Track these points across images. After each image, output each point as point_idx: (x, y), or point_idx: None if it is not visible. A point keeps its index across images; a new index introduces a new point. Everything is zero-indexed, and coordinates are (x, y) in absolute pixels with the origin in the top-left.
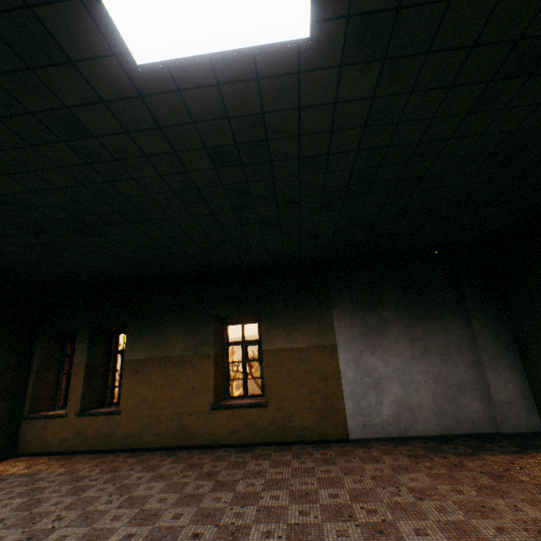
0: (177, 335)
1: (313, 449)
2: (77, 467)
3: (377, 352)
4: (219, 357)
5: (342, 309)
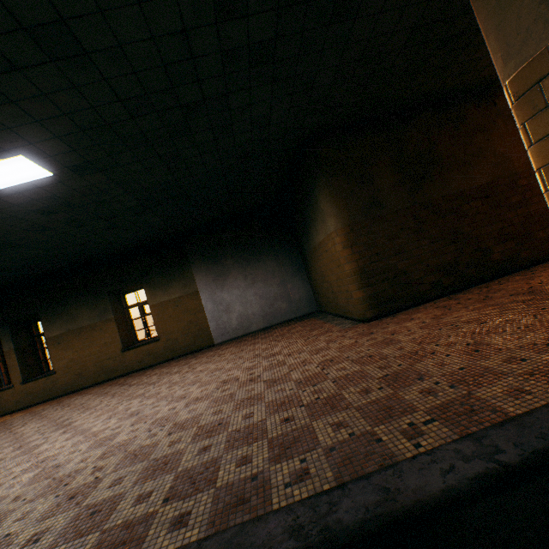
0: (83, 311)
1: (191, 355)
2: (34, 410)
3: (225, 289)
4: (121, 318)
5: (199, 266)
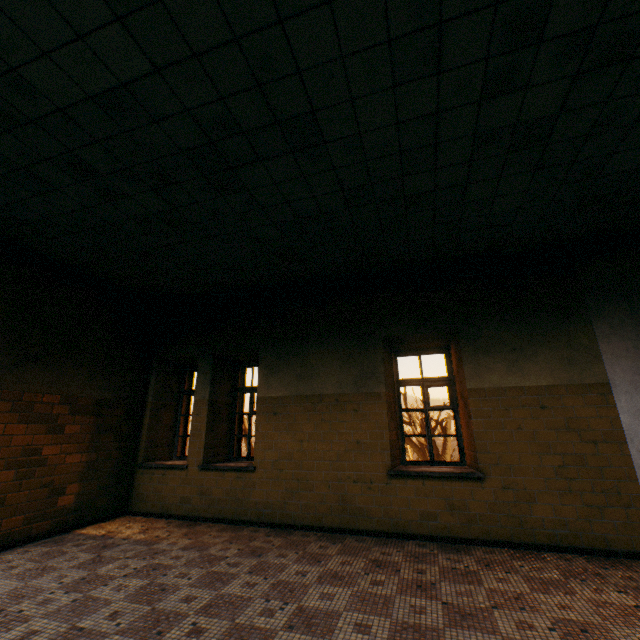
0: (329, 364)
1: (591, 564)
2: (204, 540)
3: None
4: (390, 399)
5: (613, 324)
